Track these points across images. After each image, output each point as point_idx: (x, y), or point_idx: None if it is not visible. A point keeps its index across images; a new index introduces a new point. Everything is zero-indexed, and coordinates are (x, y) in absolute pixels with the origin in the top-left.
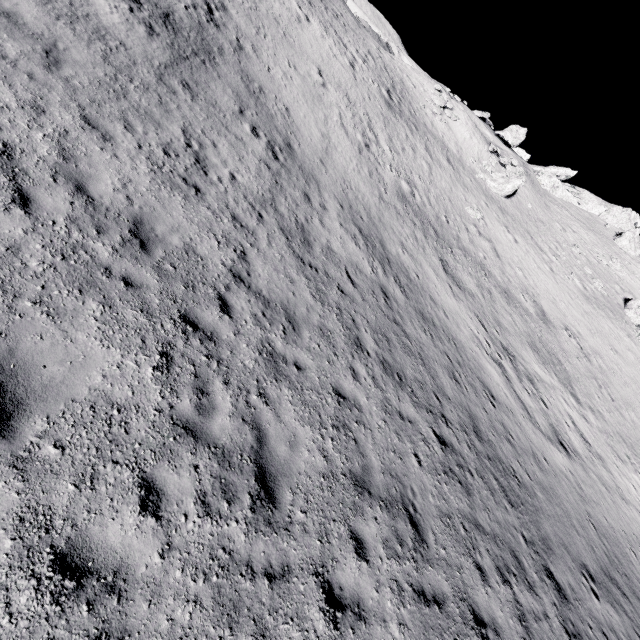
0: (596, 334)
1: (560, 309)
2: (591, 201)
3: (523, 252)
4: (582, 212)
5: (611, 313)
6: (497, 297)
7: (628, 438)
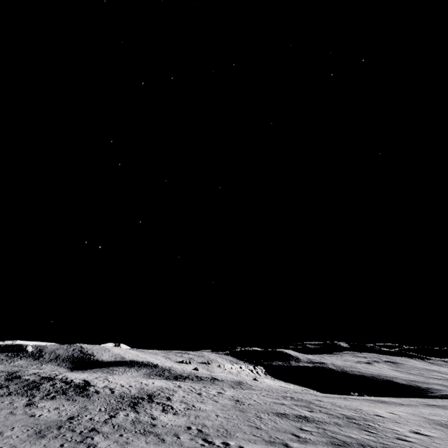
0: None
1: None
2: None
3: None
4: None
5: None
6: None
7: None
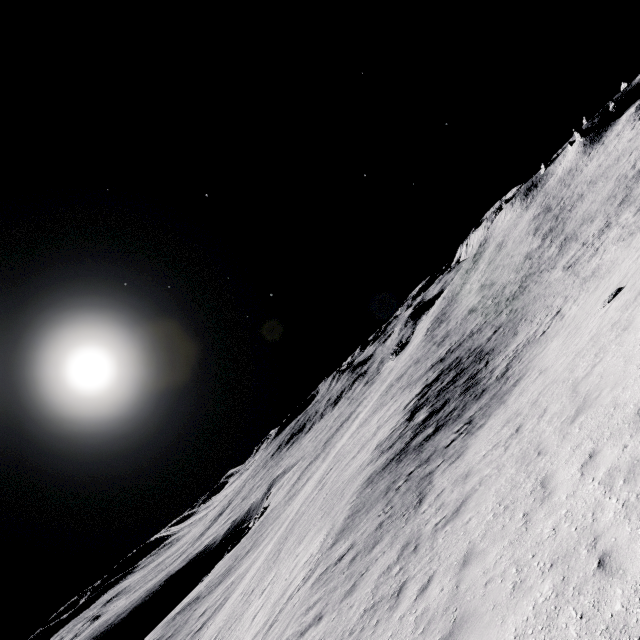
0: None
1: None
2: None
3: None
4: None
5: None
6: None
7: None
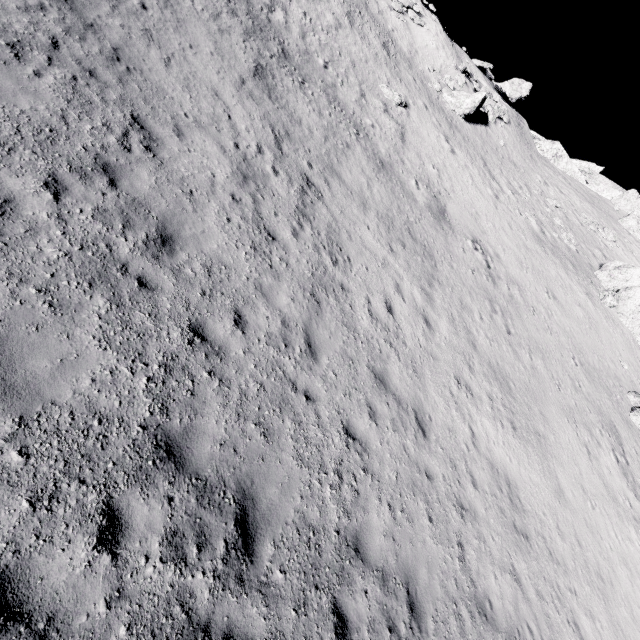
0: (529, 270)
1: (480, 225)
2: (604, 183)
3: (458, 164)
4: (587, 189)
5: (572, 266)
6: (358, 156)
7: (509, 380)
